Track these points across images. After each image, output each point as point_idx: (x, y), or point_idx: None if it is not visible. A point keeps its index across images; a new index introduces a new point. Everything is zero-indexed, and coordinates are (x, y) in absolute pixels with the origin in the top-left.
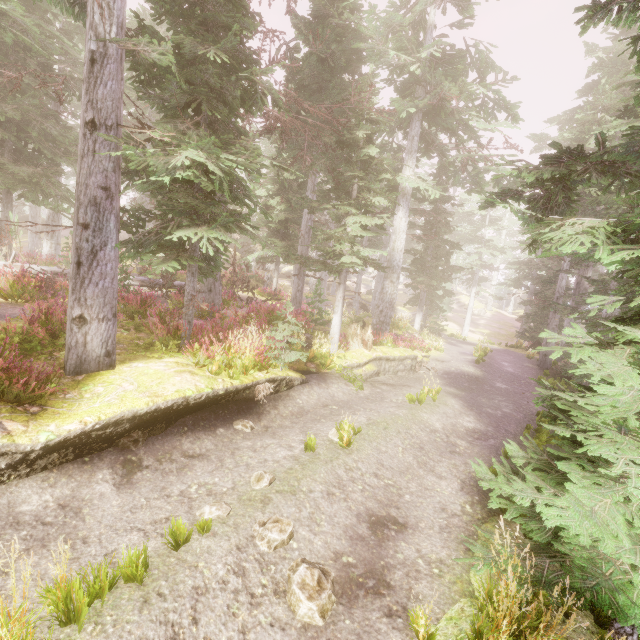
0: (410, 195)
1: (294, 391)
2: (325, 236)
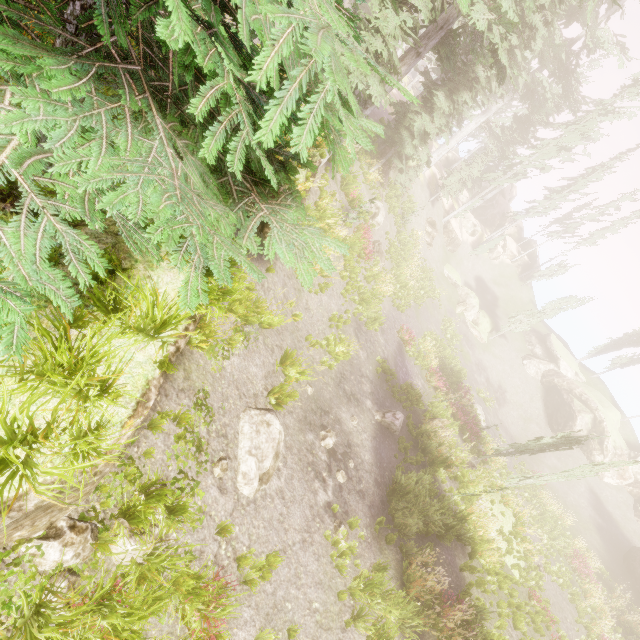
0: None
1: None
2: None
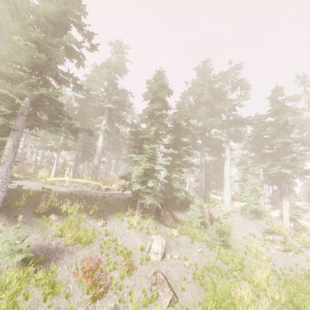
0: (103, 130)
1: (14, 181)
2: (44, 138)
